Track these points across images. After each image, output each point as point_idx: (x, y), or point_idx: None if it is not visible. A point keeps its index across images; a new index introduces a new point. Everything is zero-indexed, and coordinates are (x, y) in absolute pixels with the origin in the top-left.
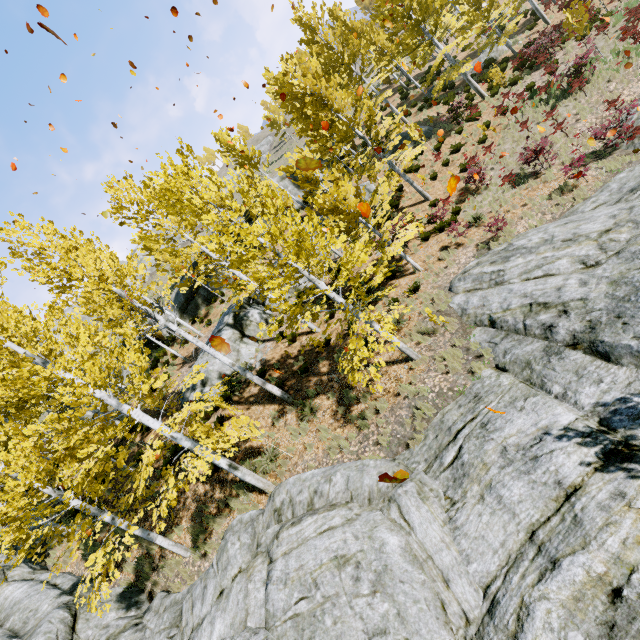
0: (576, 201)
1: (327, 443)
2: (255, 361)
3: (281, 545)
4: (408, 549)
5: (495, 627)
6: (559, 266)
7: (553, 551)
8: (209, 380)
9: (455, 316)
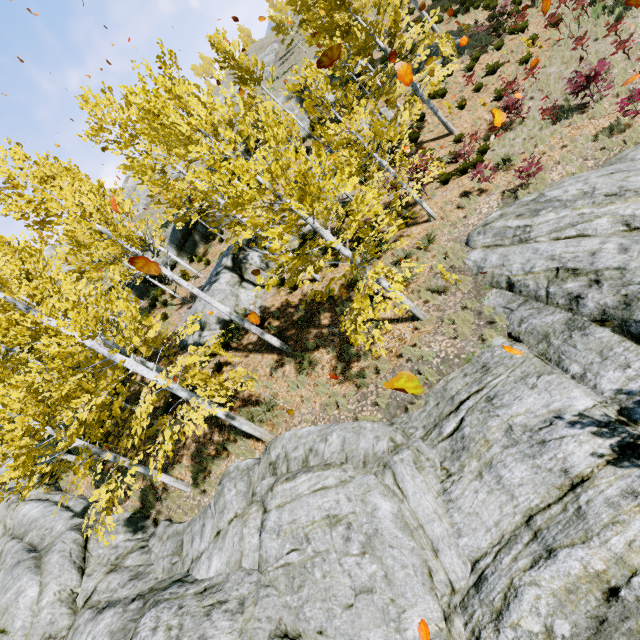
0: (627, 145)
1: (325, 398)
2: (254, 307)
3: (275, 498)
4: (400, 516)
5: (480, 601)
6: (597, 226)
7: (550, 540)
8: (207, 325)
9: (469, 274)
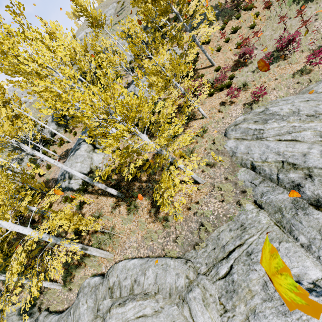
0: (312, 82)
1: (144, 232)
2: (102, 165)
3: (112, 318)
4: None
5: None
6: (304, 135)
7: None
8: (73, 176)
9: (228, 155)
